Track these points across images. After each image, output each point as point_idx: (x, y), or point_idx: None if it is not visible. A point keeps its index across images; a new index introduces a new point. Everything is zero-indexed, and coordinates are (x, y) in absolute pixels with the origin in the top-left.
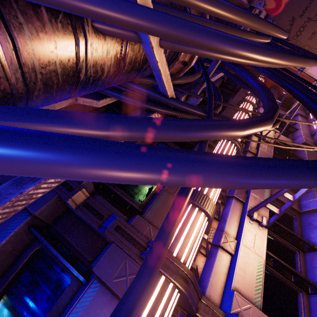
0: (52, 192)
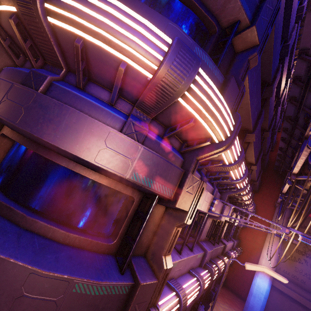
0: (261, 39)
